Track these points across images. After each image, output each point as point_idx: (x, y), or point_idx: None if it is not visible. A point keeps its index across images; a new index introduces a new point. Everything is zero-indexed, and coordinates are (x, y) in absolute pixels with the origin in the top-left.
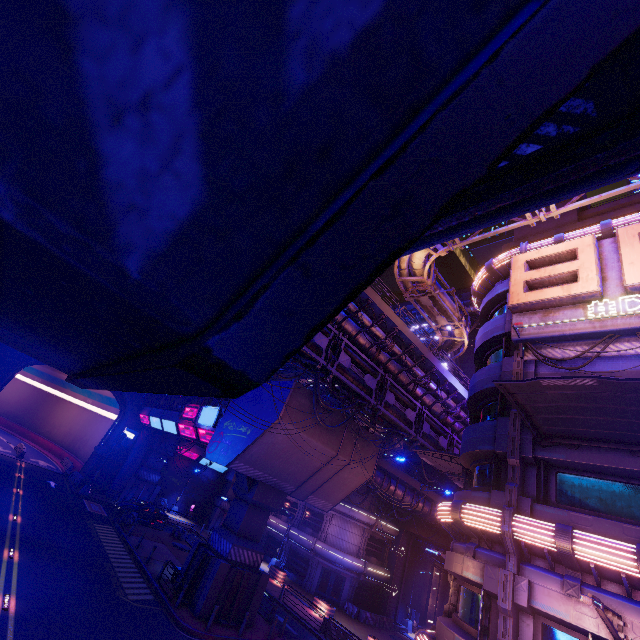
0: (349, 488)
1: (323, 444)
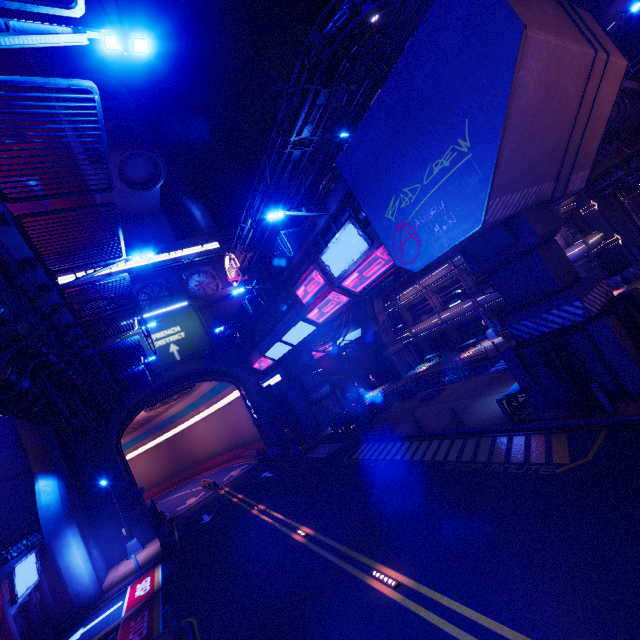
0: (604, 119)
1: (577, 45)
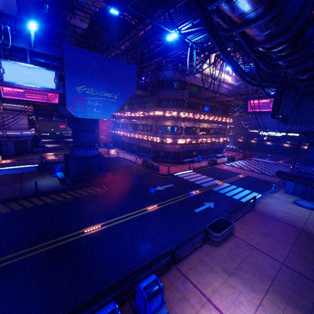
0: None
1: None
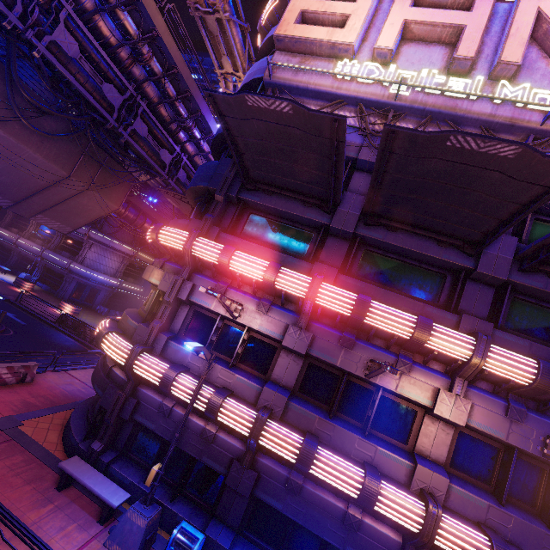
0: (91, 216)
1: (46, 159)
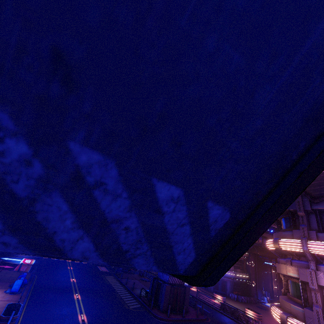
0: None
1: None
